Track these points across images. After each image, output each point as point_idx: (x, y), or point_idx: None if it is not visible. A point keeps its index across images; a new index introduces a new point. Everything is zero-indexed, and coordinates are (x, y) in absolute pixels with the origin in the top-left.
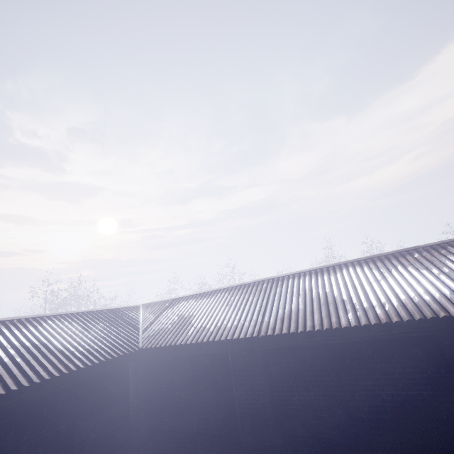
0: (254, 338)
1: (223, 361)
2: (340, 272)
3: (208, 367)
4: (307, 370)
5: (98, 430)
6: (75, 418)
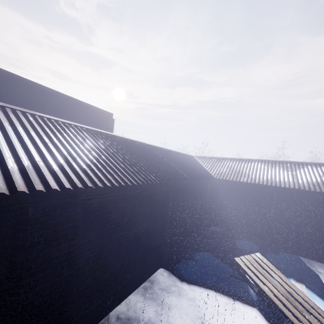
0: (295, 189)
1: (265, 195)
2: None
3: (255, 196)
4: (320, 211)
5: (199, 206)
6: (197, 198)
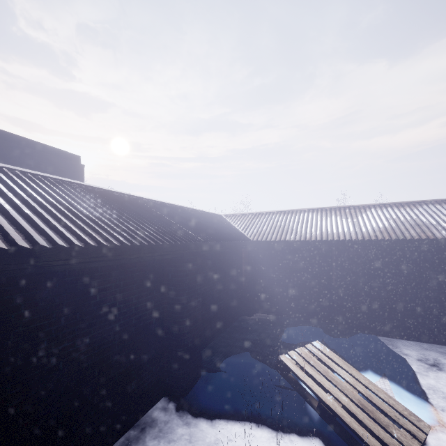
0: (358, 241)
1: (322, 256)
2: (421, 207)
3: (308, 259)
4: (394, 266)
5: (232, 285)
6: (225, 273)
